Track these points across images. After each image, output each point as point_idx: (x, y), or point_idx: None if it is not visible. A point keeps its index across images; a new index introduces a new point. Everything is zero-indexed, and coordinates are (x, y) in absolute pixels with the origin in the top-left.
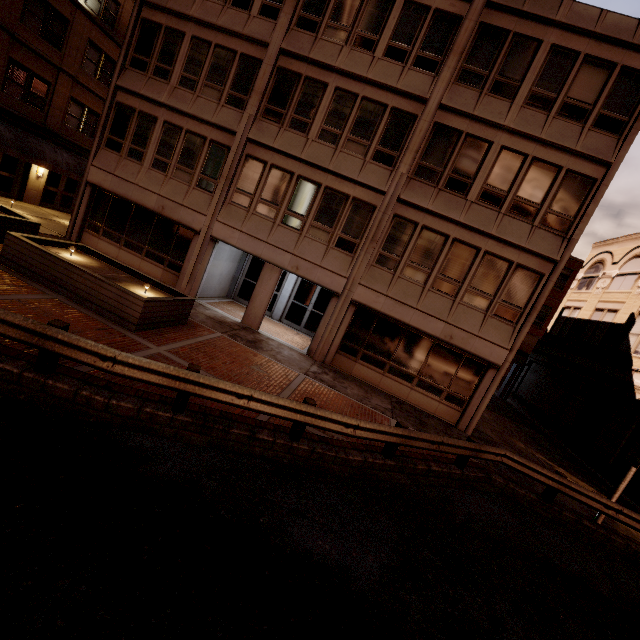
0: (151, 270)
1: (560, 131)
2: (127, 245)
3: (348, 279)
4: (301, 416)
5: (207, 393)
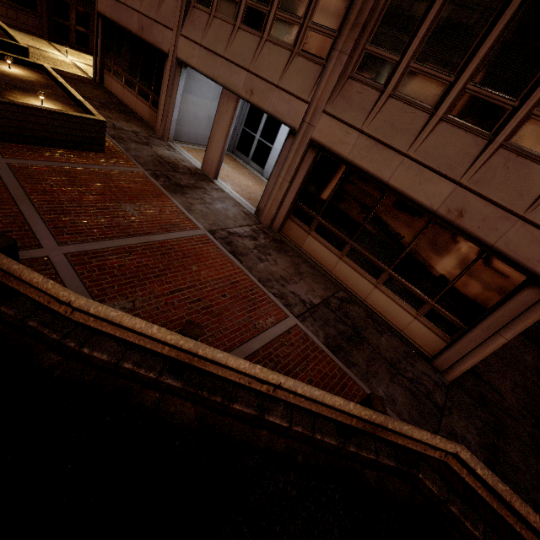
0: (142, 109)
1: None
2: (127, 83)
3: (309, 105)
4: None
5: None
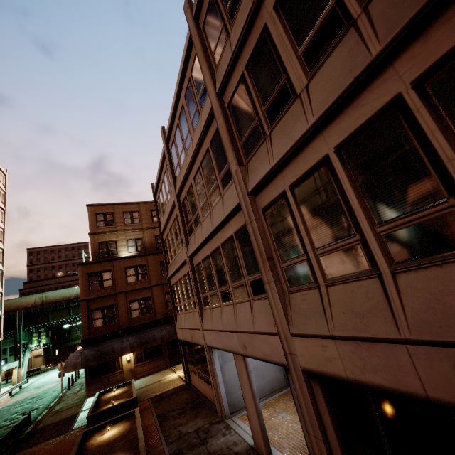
0: (209, 393)
1: None
2: (198, 375)
3: (279, 335)
4: None
5: None
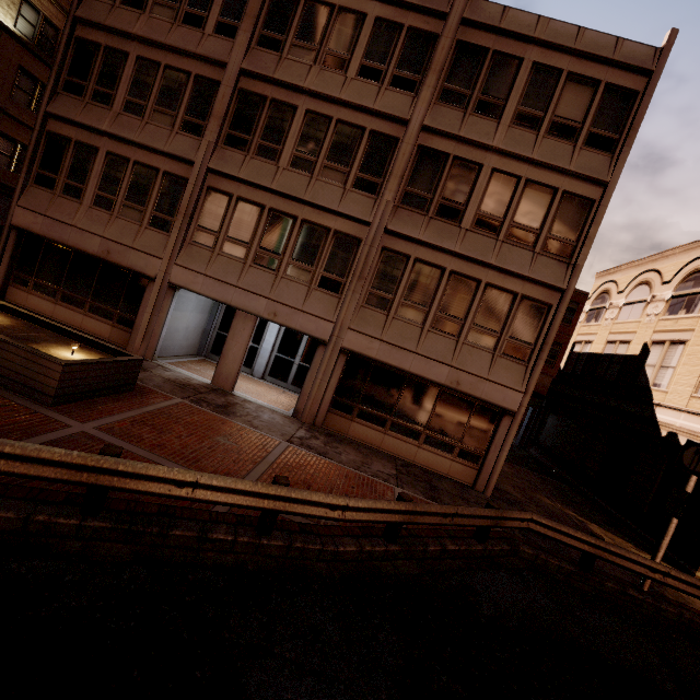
0: (96, 328)
1: (552, 151)
2: (65, 299)
3: (335, 324)
4: (270, 502)
5: (131, 484)
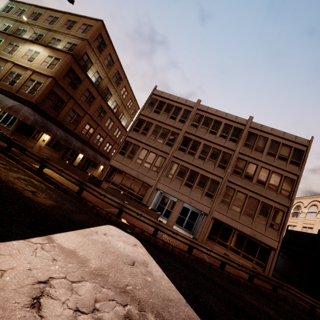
0: None
1: (279, 163)
2: (120, 188)
3: (211, 208)
4: (225, 260)
5: (199, 248)
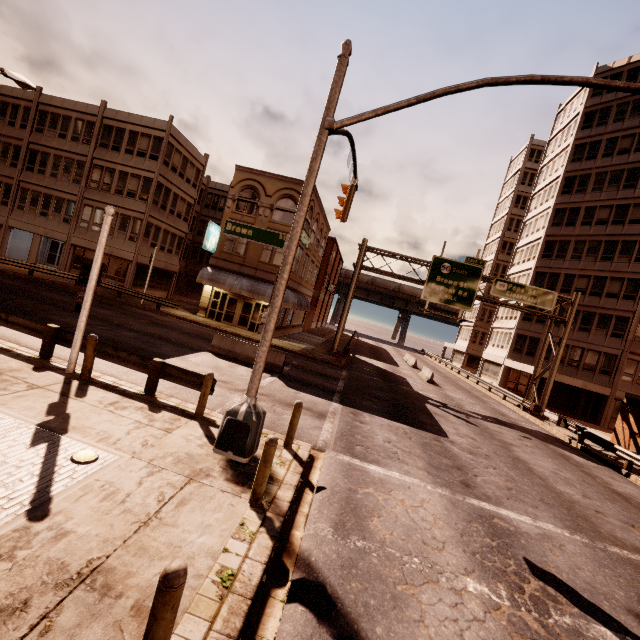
0: None
1: (137, 162)
2: None
3: (68, 235)
4: None
5: None
